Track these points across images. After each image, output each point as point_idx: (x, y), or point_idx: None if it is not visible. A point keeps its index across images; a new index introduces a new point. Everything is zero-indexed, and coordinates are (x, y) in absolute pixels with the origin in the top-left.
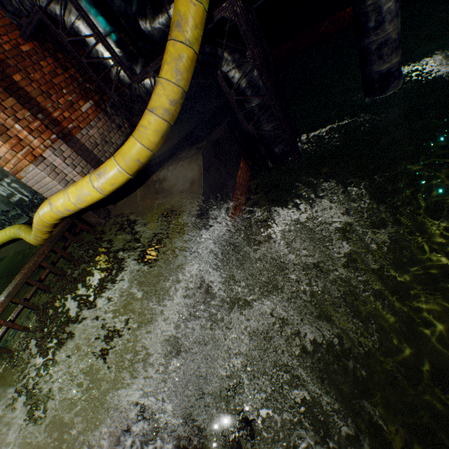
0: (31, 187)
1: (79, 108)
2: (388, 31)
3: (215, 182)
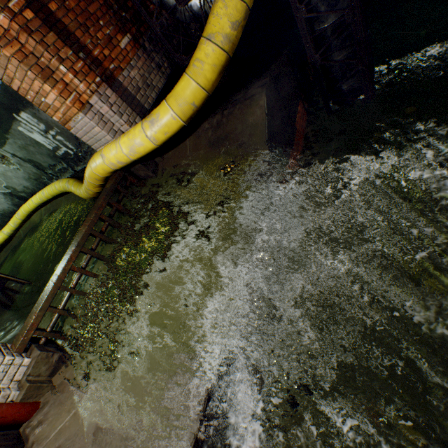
0: (75, 140)
1: (118, 44)
2: None
3: (278, 128)
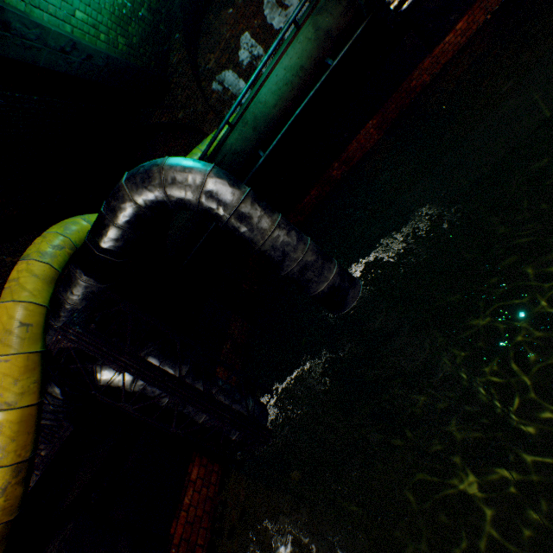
0: None
1: None
2: (299, 258)
3: None
